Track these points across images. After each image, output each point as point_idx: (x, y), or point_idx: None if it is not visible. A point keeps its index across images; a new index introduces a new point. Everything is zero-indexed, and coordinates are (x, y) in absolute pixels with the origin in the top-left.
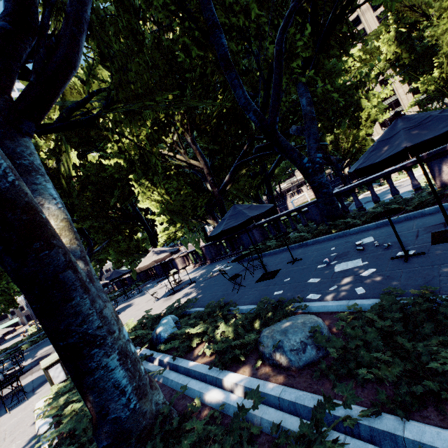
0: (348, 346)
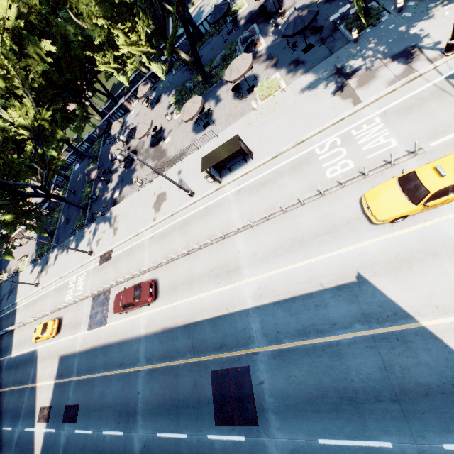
0: (225, 56)
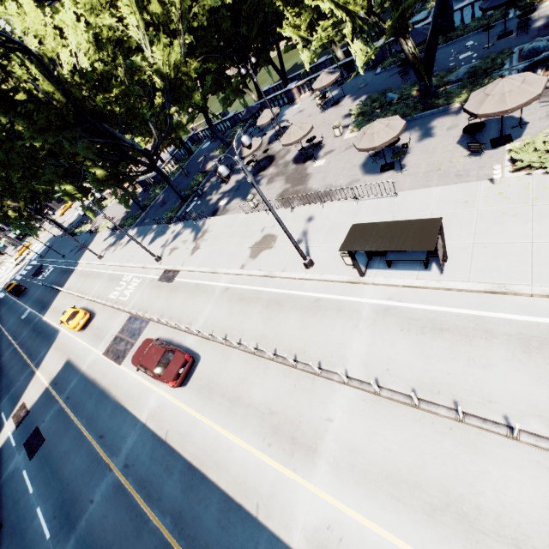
0: (477, 69)
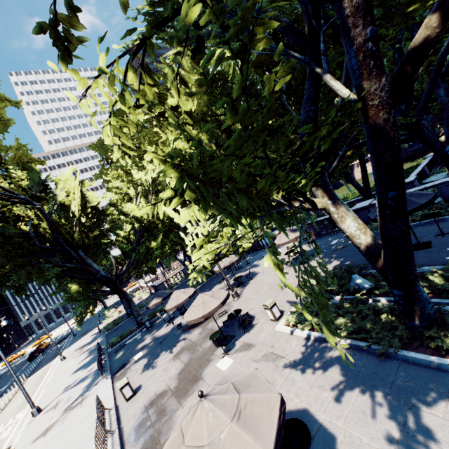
0: None
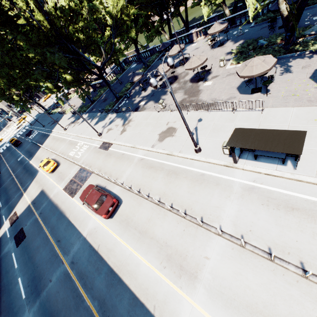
0: None
